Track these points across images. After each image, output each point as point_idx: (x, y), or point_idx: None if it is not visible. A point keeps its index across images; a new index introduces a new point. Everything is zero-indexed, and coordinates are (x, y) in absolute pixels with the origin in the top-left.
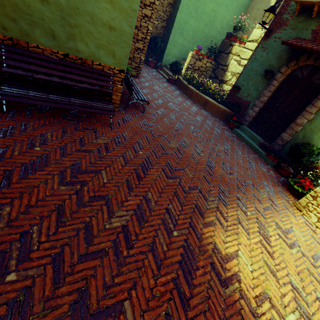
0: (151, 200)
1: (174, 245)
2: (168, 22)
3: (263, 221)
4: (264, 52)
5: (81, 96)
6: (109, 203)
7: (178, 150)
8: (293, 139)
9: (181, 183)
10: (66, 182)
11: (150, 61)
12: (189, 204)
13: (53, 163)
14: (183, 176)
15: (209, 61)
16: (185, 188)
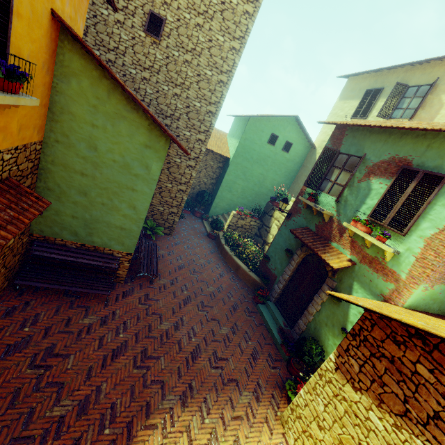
0: (103, 391)
1: (99, 444)
2: (217, 180)
3: (221, 433)
4: (286, 230)
5: (87, 275)
6: (61, 390)
7: (167, 333)
8: (308, 329)
9: (146, 375)
10: (34, 365)
11: (196, 212)
12: (140, 401)
13: (33, 344)
14: (153, 366)
15: (253, 220)
16: (147, 382)
